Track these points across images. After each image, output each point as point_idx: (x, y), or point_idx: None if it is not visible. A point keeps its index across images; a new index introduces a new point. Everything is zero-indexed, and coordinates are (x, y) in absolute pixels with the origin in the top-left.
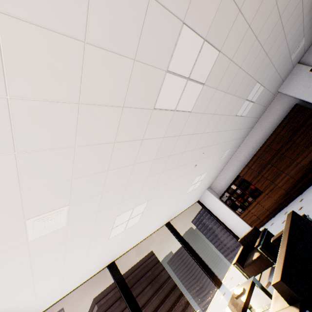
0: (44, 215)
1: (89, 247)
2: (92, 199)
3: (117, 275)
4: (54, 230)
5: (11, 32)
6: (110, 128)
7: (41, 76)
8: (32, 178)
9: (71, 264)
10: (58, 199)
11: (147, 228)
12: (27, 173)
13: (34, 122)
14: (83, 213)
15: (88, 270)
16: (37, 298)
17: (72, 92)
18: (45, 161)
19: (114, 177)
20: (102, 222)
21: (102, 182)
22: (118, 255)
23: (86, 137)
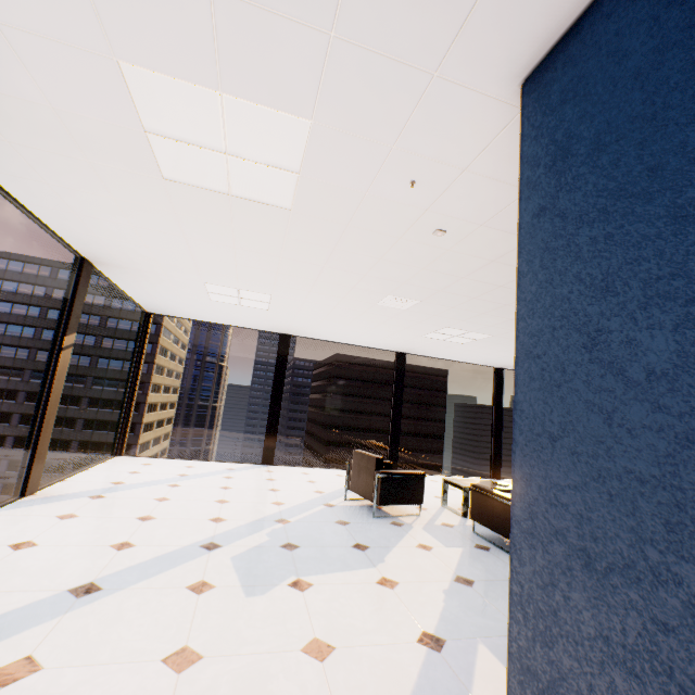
0: (400, 298)
1: (401, 330)
2: (441, 307)
3: (400, 369)
4: (394, 308)
5: (482, 231)
6: (506, 278)
7: (479, 247)
8: (417, 280)
9: (378, 331)
10: (418, 295)
11: (467, 355)
12: (418, 277)
13: (450, 261)
14: (423, 310)
15: (381, 343)
16: (339, 332)
17: (494, 256)
18: (434, 277)
19: (476, 304)
20: (430, 323)
21: (461, 302)
22: (414, 352)
23: (477, 276)
